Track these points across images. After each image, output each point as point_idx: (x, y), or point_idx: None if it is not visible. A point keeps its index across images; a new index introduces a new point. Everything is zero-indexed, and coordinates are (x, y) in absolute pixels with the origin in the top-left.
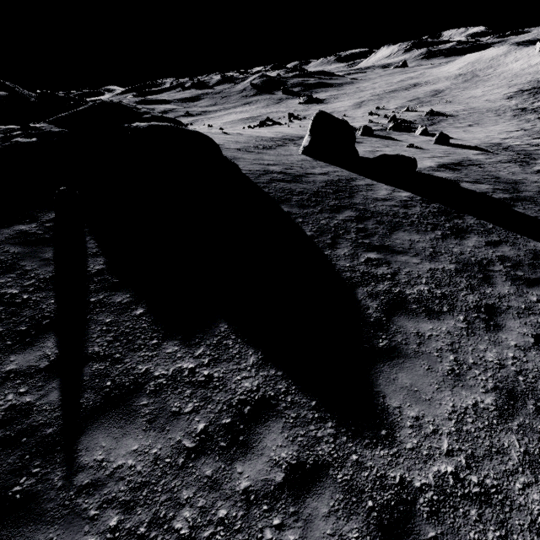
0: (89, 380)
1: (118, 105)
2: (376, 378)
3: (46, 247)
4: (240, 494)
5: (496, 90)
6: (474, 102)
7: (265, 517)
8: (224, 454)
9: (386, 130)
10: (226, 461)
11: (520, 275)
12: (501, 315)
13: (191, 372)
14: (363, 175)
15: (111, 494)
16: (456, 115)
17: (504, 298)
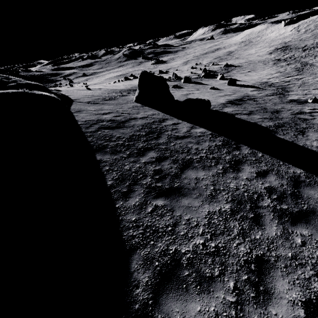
0: None
1: None
2: None
3: None
4: None
5: (263, 49)
6: (251, 57)
7: None
8: None
9: (200, 77)
10: None
11: (284, 209)
12: (270, 273)
13: None
14: (173, 115)
15: None
16: (241, 65)
17: (273, 244)
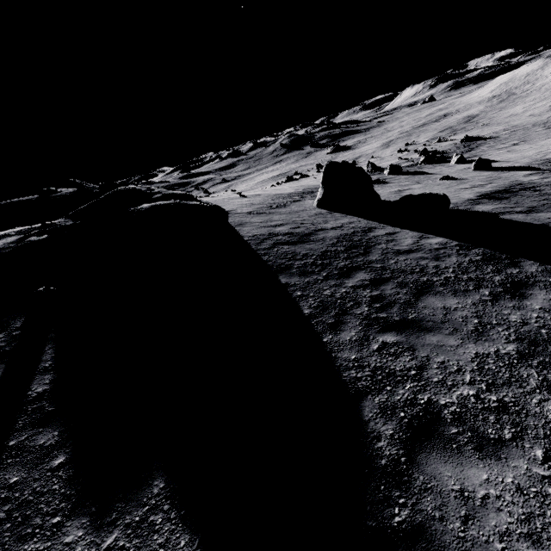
0: None
1: (132, 190)
2: None
3: None
4: None
5: (539, 103)
6: (515, 120)
7: None
8: None
9: (418, 164)
10: None
11: None
12: None
13: None
14: (384, 222)
15: None
16: (496, 136)
17: None
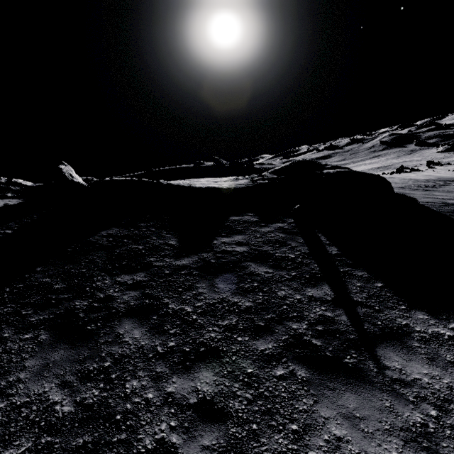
0: (363, 316)
1: (308, 161)
2: None
3: (297, 236)
4: None
5: None
6: None
7: None
8: None
9: None
10: None
11: None
12: None
13: (450, 338)
14: None
15: (420, 394)
16: None
17: None
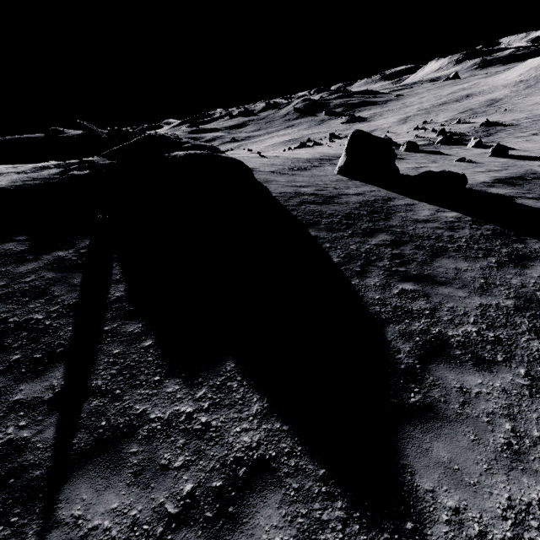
0: (85, 417)
1: (162, 136)
2: (404, 445)
3: (77, 273)
4: None
5: None
6: (539, 109)
7: None
8: (208, 528)
9: (434, 144)
10: (209, 538)
11: None
12: None
13: (188, 417)
14: (403, 194)
15: None
16: (516, 124)
17: None
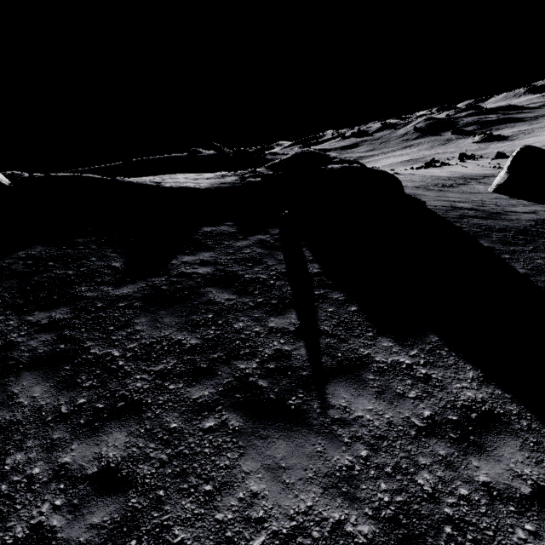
0: (324, 348)
1: (314, 152)
2: None
3: (278, 252)
4: (479, 484)
5: None
6: None
7: (513, 517)
8: (455, 444)
9: None
10: (459, 450)
11: None
12: None
13: (408, 366)
14: None
15: (358, 433)
16: None
17: None
